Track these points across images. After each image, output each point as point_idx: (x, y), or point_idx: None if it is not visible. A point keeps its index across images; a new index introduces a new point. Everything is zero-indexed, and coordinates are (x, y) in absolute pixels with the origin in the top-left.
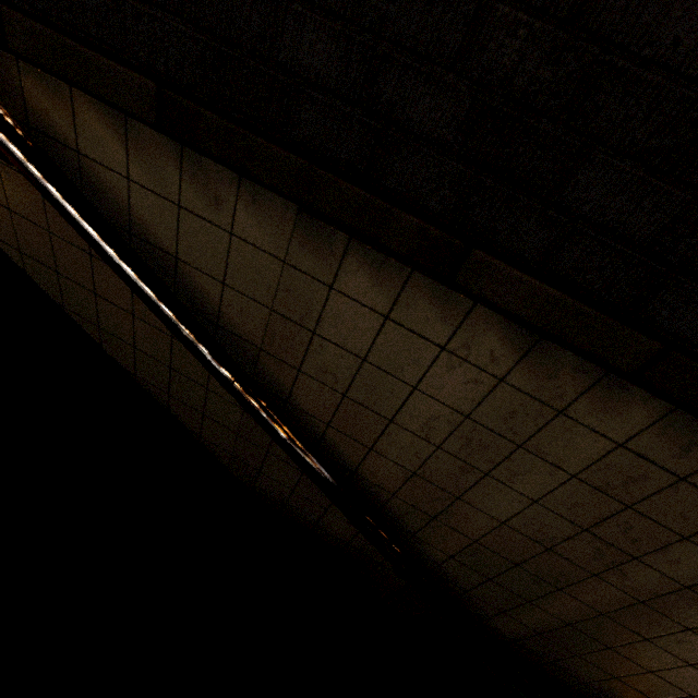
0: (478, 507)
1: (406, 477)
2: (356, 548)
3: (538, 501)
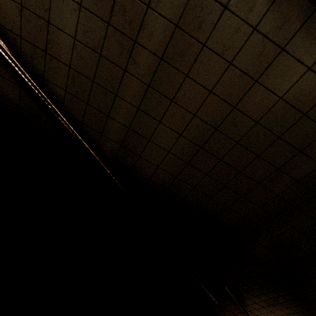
0: (59, 27)
1: (19, 12)
2: (24, 108)
3: (81, 3)
